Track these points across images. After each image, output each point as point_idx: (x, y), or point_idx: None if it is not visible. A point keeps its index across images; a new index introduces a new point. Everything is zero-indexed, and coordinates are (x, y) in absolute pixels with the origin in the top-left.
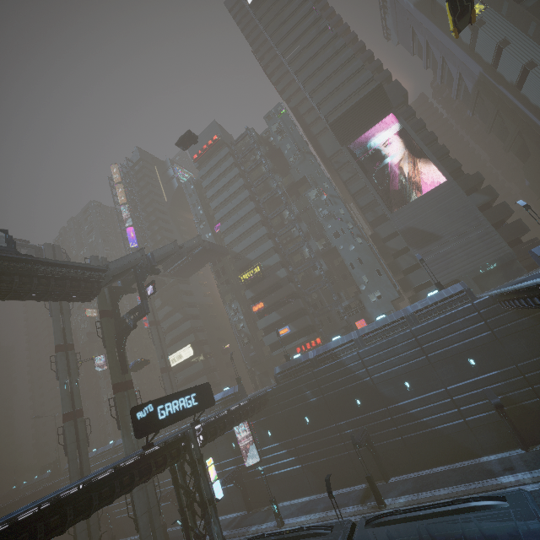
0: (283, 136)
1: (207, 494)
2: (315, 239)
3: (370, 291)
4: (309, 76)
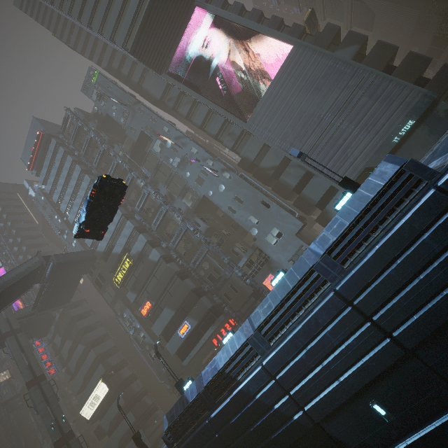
0: (106, 99)
1: None
2: (179, 197)
3: (266, 232)
4: (91, 13)
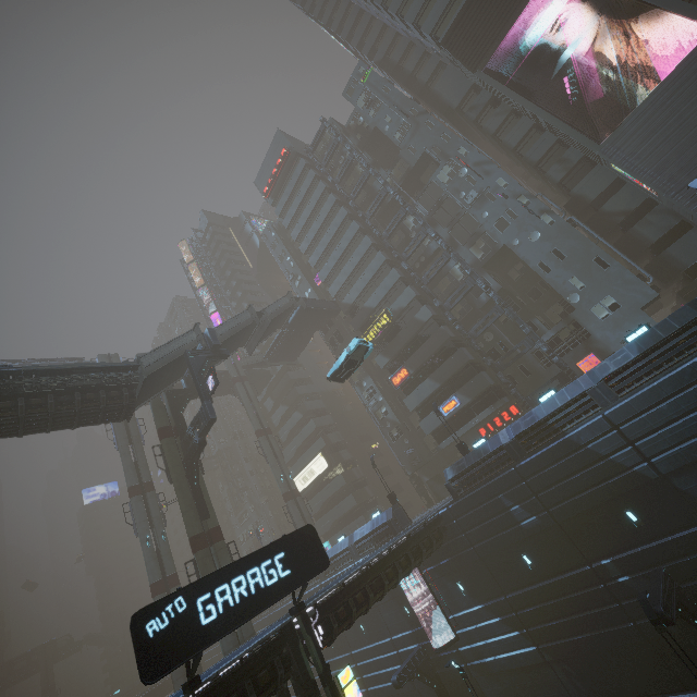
0: (377, 107)
1: None
2: (465, 244)
3: (593, 301)
4: None
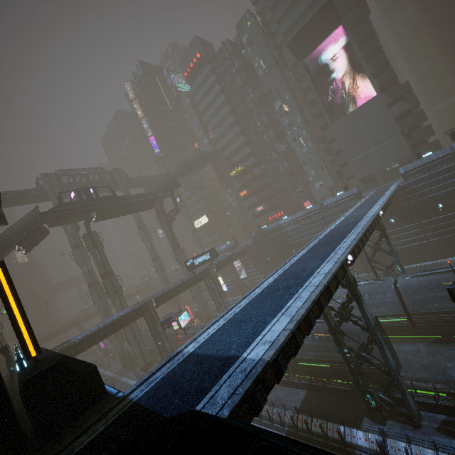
0: (253, 48)
1: (220, 289)
2: (279, 143)
3: (315, 181)
4: None
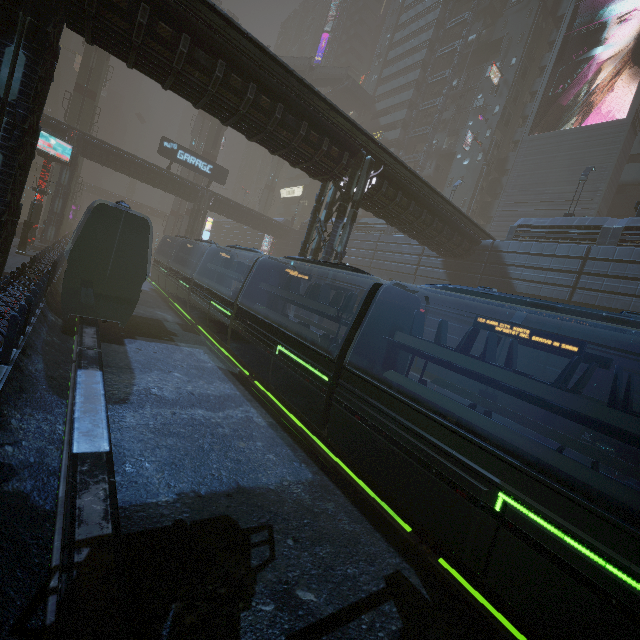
0: None
1: (198, 231)
2: (448, 133)
3: None
4: None
